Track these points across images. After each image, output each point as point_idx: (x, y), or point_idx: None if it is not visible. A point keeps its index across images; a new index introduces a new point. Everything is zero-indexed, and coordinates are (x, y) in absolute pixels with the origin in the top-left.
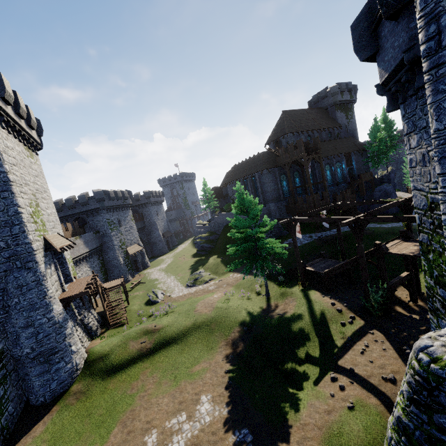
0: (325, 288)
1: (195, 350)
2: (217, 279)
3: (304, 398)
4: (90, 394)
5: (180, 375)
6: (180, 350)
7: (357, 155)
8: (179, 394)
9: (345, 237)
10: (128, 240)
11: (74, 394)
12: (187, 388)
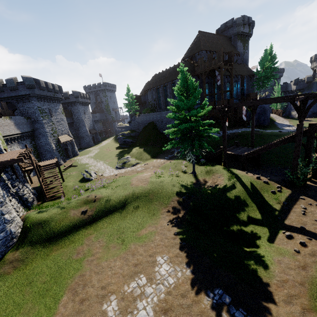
0: (243, 168)
1: (137, 216)
2: (142, 163)
3: (266, 255)
4: (30, 261)
5: (128, 239)
6: (122, 217)
7: (247, 79)
8: (131, 256)
9: (244, 135)
10: (59, 130)
11: (10, 263)
12: (138, 250)
